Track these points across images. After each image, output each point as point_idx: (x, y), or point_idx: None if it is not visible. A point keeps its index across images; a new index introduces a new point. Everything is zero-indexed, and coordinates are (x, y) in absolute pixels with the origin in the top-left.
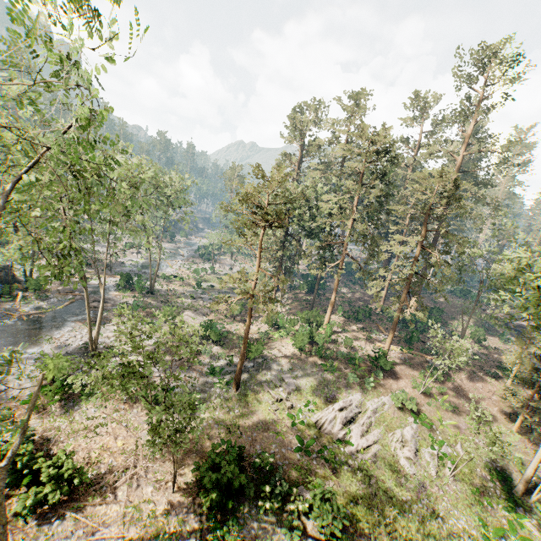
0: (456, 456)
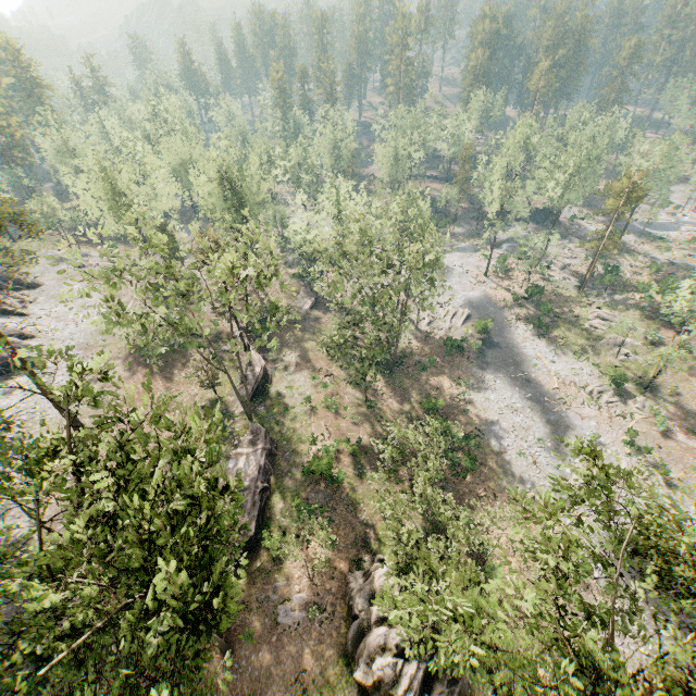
0: (639, 363)
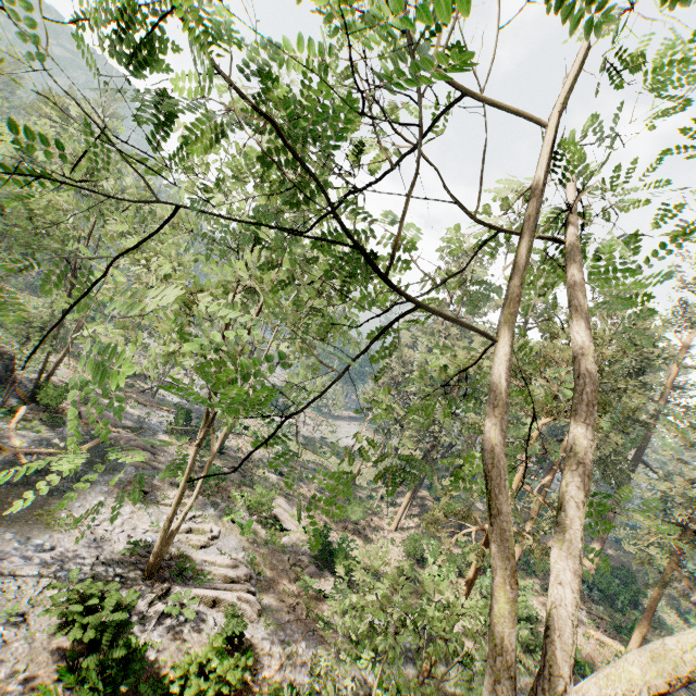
0: None
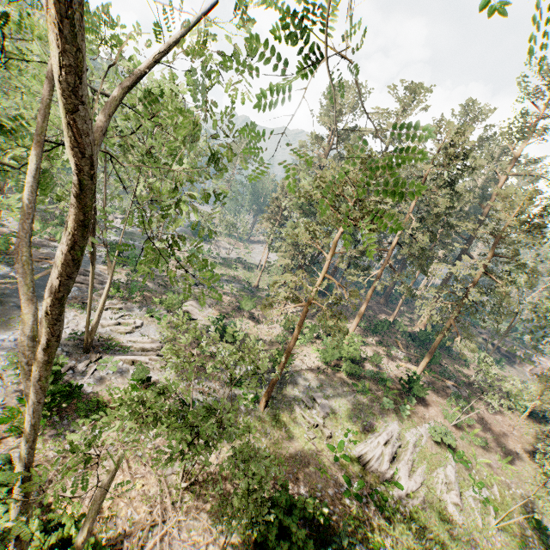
0: (493, 499)
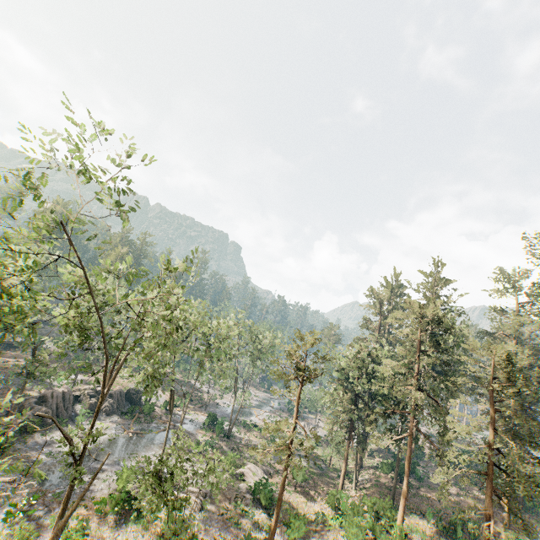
0: None
